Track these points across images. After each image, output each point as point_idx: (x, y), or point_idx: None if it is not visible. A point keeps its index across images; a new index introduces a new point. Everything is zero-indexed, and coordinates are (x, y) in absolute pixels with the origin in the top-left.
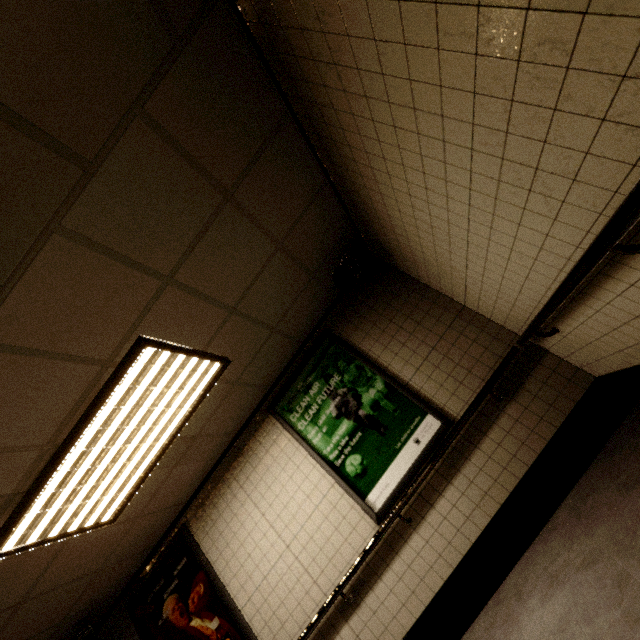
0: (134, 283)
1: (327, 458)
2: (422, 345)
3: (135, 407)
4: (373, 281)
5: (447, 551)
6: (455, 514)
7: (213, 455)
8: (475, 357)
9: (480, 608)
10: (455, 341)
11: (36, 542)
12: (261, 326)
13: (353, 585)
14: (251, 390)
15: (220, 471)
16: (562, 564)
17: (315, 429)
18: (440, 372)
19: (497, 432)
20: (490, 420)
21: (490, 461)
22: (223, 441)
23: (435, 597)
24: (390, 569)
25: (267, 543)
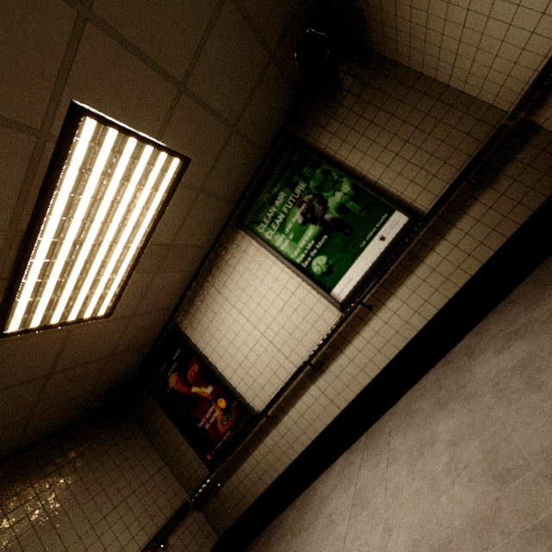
0: (36, 3)
1: (294, 261)
2: (394, 139)
3: (95, 199)
4: (342, 70)
5: (404, 328)
6: (414, 299)
7: (190, 267)
8: (453, 145)
9: (428, 369)
10: (432, 130)
11: (40, 326)
12: (218, 120)
13: (319, 358)
14: (217, 203)
15: (199, 281)
16: (523, 323)
17: (282, 237)
18: (412, 167)
19: (467, 222)
20: (461, 210)
21: (455, 250)
22: (198, 254)
23: (390, 363)
24: (351, 345)
25: (245, 333)
